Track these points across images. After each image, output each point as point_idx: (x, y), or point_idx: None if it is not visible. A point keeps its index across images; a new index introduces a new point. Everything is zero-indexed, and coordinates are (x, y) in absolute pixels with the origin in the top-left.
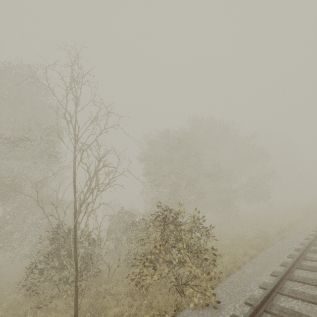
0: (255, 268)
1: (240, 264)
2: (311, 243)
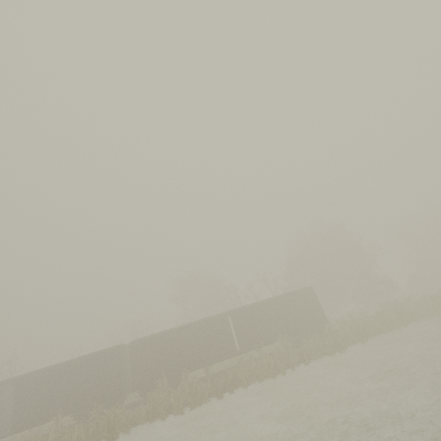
0: None
1: None
2: None
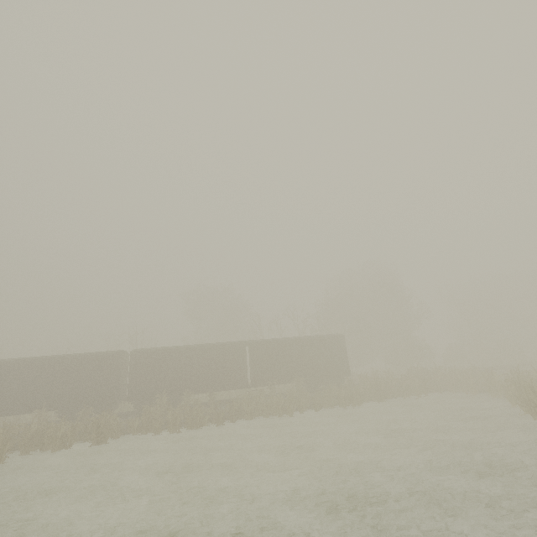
0: None
1: None
2: None
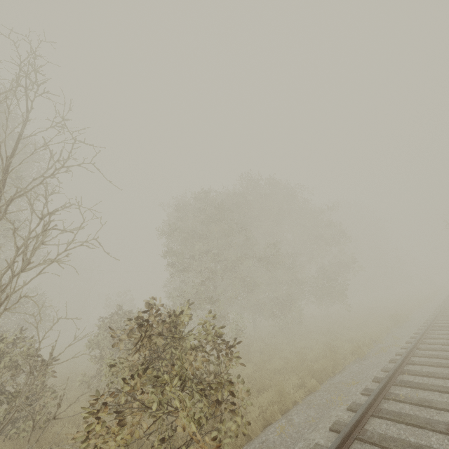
0: (310, 413)
1: (289, 404)
2: (398, 369)
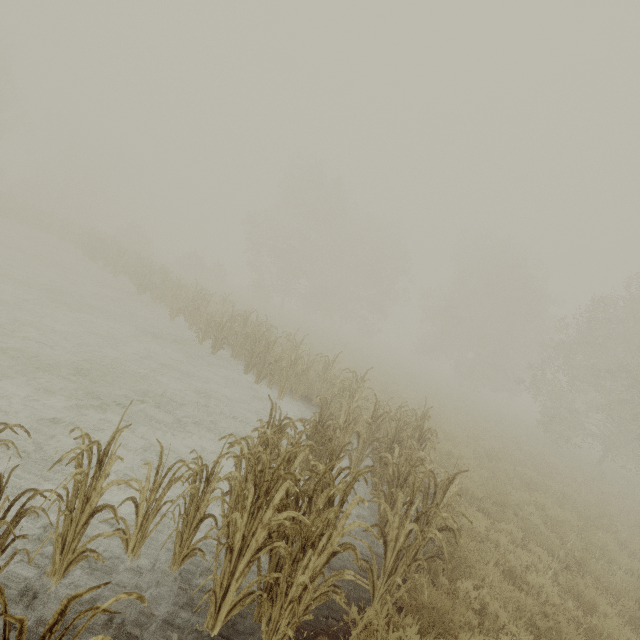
0: None
1: None
2: None
